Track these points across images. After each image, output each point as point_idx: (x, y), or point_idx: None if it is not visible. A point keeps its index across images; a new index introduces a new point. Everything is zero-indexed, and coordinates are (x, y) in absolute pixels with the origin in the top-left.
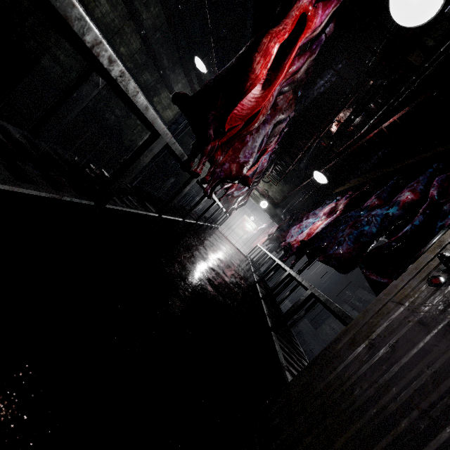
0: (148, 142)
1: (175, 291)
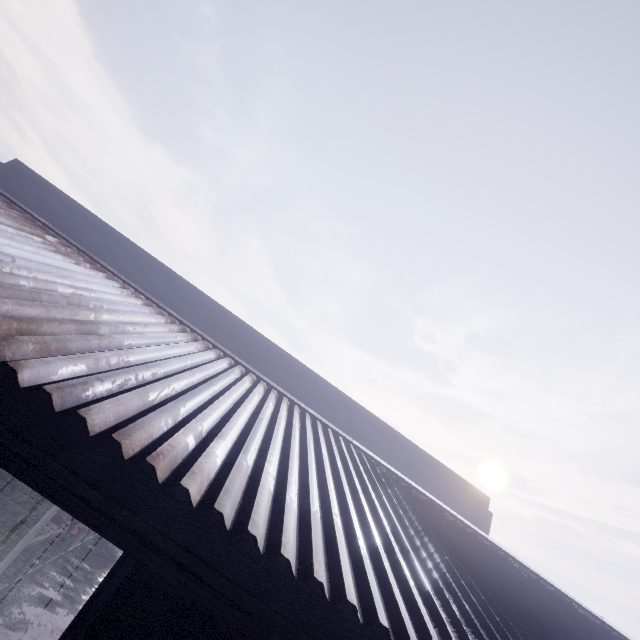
0: (43, 543)
1: (54, 619)
